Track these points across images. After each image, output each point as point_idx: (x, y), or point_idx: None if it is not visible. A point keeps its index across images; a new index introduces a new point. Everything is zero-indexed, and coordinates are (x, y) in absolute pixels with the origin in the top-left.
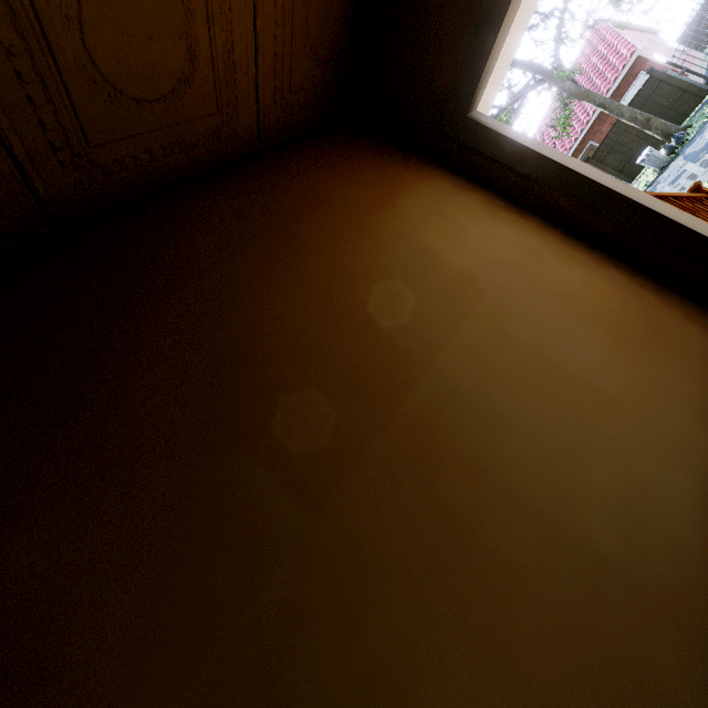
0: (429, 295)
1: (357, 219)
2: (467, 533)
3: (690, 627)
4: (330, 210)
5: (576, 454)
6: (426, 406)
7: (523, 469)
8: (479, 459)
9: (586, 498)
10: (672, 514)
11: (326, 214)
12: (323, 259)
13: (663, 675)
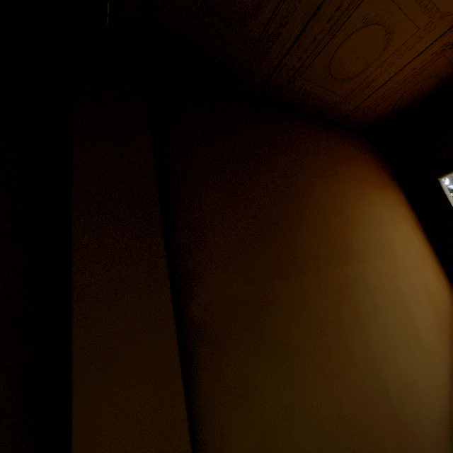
0: (373, 237)
1: (361, 182)
2: (344, 332)
3: (406, 447)
4: (352, 170)
5: (398, 348)
6: (352, 276)
7: (375, 333)
8: (361, 313)
9: (393, 366)
10: (422, 405)
11: (351, 170)
12: (341, 187)
13: (387, 449)
